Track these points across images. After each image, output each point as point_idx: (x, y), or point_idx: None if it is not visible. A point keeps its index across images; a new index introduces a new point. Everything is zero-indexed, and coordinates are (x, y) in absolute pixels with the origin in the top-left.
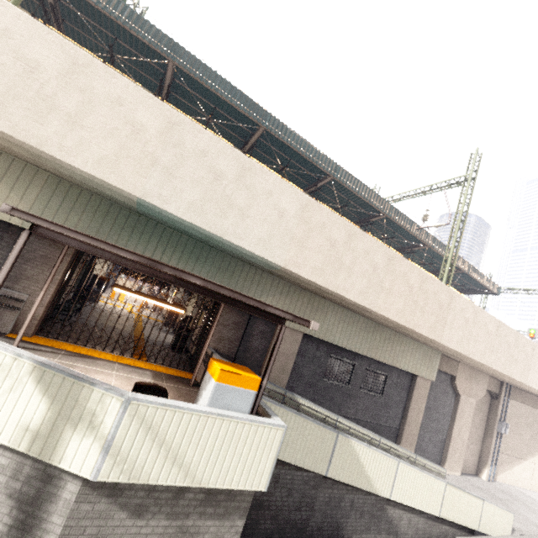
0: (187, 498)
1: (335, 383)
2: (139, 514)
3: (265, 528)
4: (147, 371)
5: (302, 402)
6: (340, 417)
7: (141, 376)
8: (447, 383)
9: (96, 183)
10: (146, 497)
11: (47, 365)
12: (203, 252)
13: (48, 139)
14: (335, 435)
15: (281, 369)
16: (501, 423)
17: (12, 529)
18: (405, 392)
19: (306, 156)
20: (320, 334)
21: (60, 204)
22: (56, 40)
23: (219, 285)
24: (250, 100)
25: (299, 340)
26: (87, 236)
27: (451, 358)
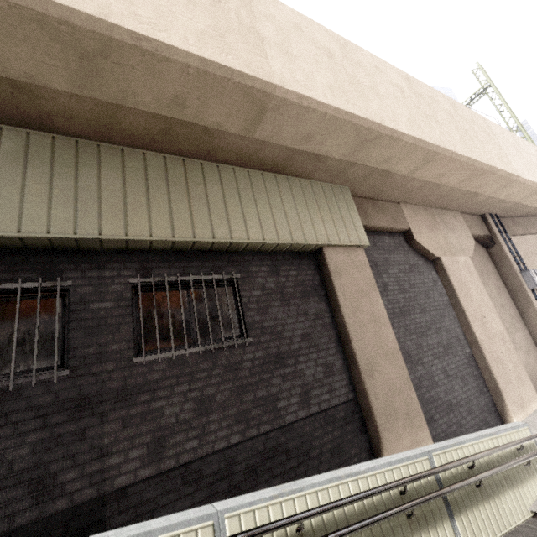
0: None
1: None
2: None
3: None
4: None
5: None
6: None
7: None
8: (405, 250)
9: None
10: None
11: None
12: None
13: None
14: None
15: None
16: (526, 272)
17: None
18: (318, 299)
19: None
20: None
21: None
22: None
23: None
24: None
25: None
26: None
27: (380, 200)
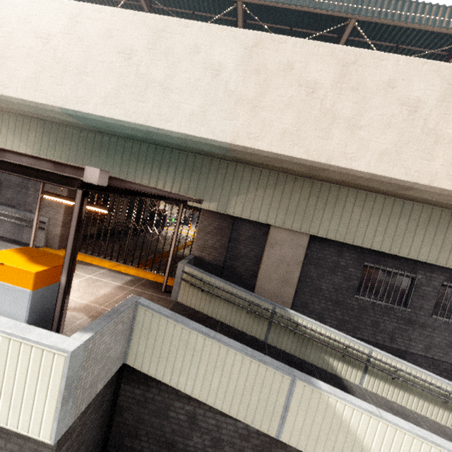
0: None
1: (379, 303)
2: None
3: None
4: (129, 277)
5: (302, 322)
6: (375, 350)
7: (115, 280)
8: None
9: (34, 108)
10: None
11: None
12: (165, 156)
13: None
14: (288, 378)
15: (281, 280)
16: None
17: None
18: None
19: (302, 6)
20: (337, 234)
21: (49, 142)
22: None
23: None
24: None
25: (304, 244)
26: None
27: None
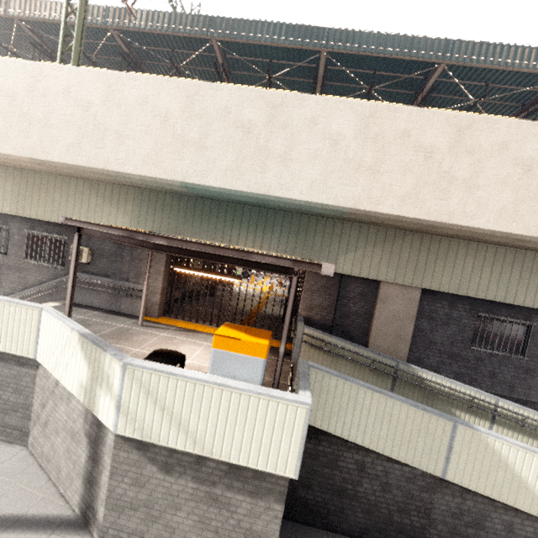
0: (209, 465)
1: (496, 353)
2: (167, 471)
3: (356, 521)
4: None
5: (426, 376)
6: (501, 400)
7: None
8: None
9: (150, 182)
10: (169, 456)
11: (84, 335)
12: (269, 218)
13: (108, 158)
14: (450, 424)
15: (395, 336)
16: None
17: (89, 459)
18: None
19: (391, 55)
20: (450, 286)
21: (147, 210)
22: (94, 75)
23: (185, 240)
24: (298, 27)
25: (416, 298)
26: (96, 224)
27: None
